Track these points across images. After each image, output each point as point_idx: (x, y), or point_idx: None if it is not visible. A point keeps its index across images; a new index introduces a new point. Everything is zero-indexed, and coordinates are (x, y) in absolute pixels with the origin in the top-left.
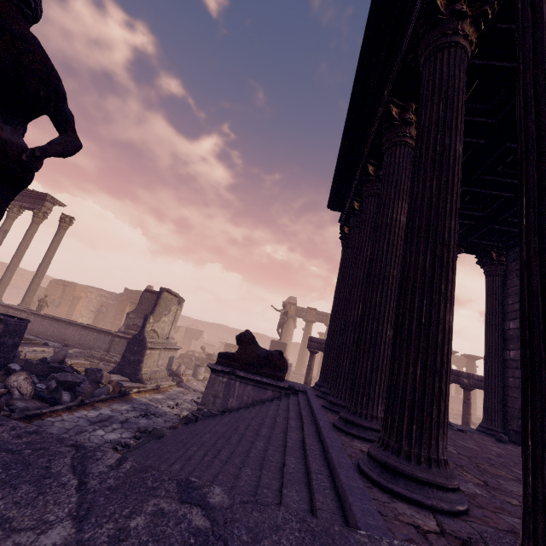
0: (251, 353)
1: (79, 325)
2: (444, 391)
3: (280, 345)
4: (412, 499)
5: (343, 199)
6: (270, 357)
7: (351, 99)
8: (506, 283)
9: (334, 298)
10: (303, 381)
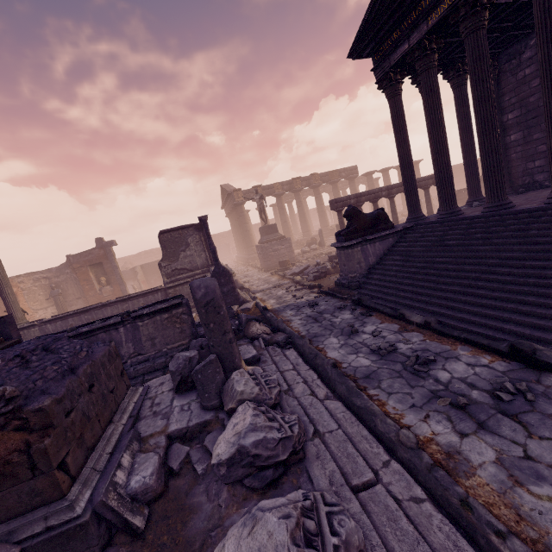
0: (364, 221)
1: (116, 302)
2: None
3: (271, 228)
4: None
5: (379, 41)
6: (380, 216)
7: None
8: (500, 84)
9: (400, 147)
10: None
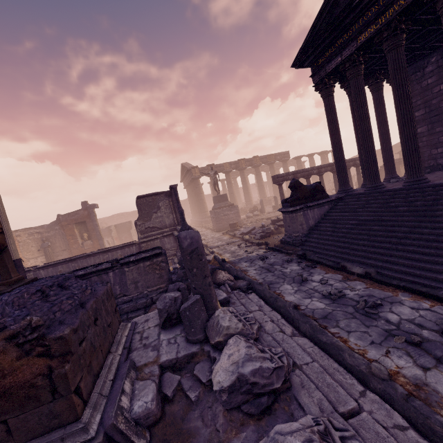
0: (305, 191)
1: (99, 253)
2: None
3: (223, 197)
4: None
5: (317, 55)
6: (317, 188)
7: None
8: None
9: (333, 135)
10: None
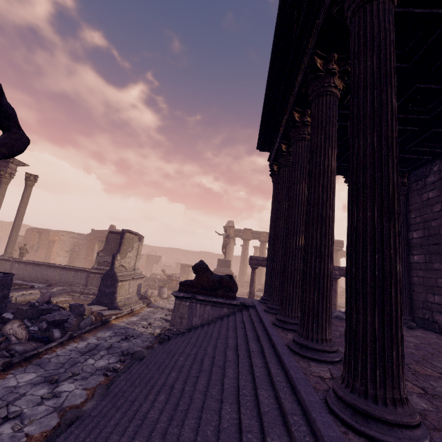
0: (206, 279)
1: (58, 267)
2: (400, 335)
3: (225, 263)
4: (385, 441)
5: (270, 141)
6: (222, 281)
7: (275, 51)
8: (408, 201)
9: (270, 226)
10: (245, 287)
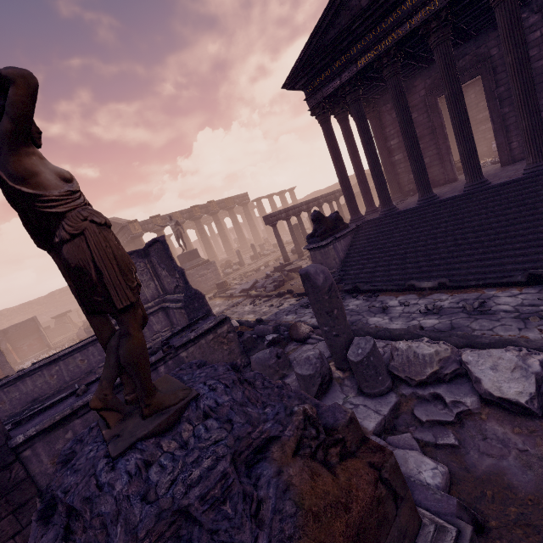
0: (329, 222)
1: (40, 367)
2: None
3: (193, 254)
4: None
5: (312, 77)
6: (338, 218)
7: None
8: (381, 121)
9: (337, 162)
10: None
